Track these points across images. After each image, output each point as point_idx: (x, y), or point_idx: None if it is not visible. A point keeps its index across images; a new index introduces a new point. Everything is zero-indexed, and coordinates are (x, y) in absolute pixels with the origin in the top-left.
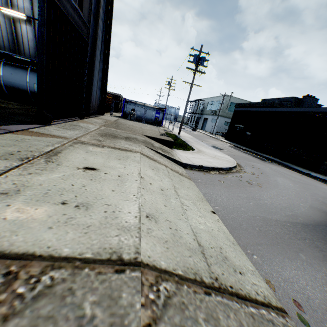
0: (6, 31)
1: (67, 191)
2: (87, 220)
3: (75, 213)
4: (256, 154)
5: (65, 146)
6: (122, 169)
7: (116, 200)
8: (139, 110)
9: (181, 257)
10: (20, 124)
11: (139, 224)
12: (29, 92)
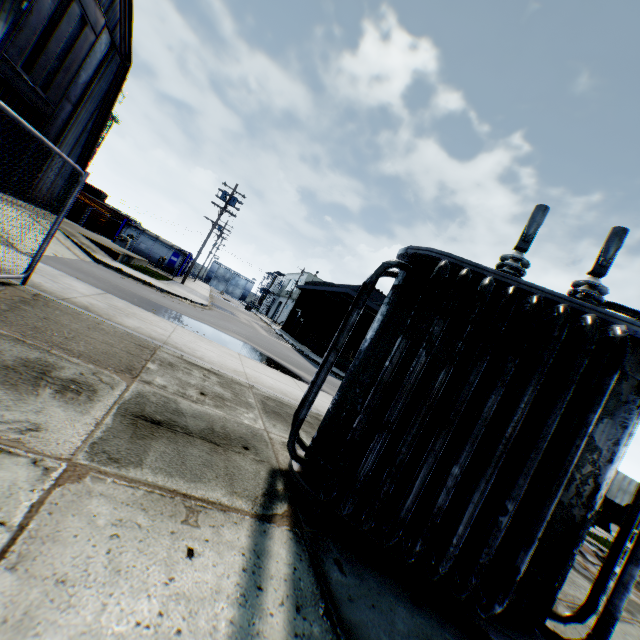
0: None
1: None
2: None
3: None
4: (286, 339)
5: None
6: None
7: None
8: (146, 243)
9: None
10: None
11: None
12: None
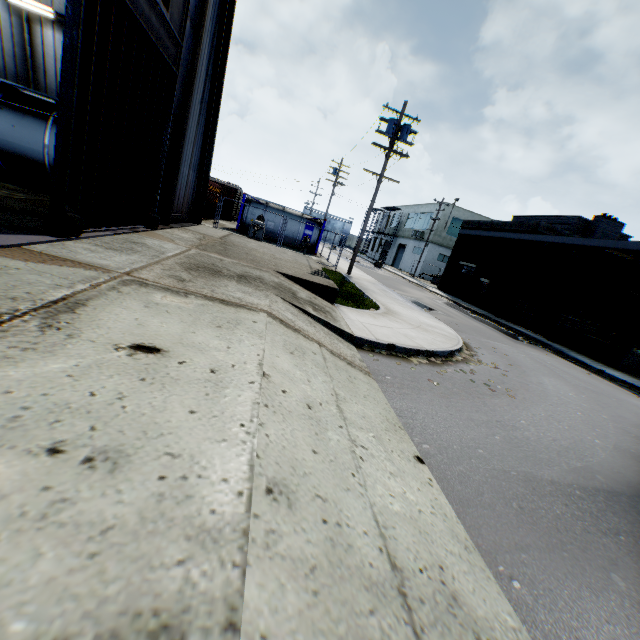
0: (11, 39)
1: (74, 413)
2: (105, 509)
3: (79, 485)
4: (499, 324)
5: (100, 289)
6: (223, 352)
7: (195, 441)
8: (273, 220)
9: (350, 620)
10: (9, 232)
11: (247, 517)
12: (48, 166)
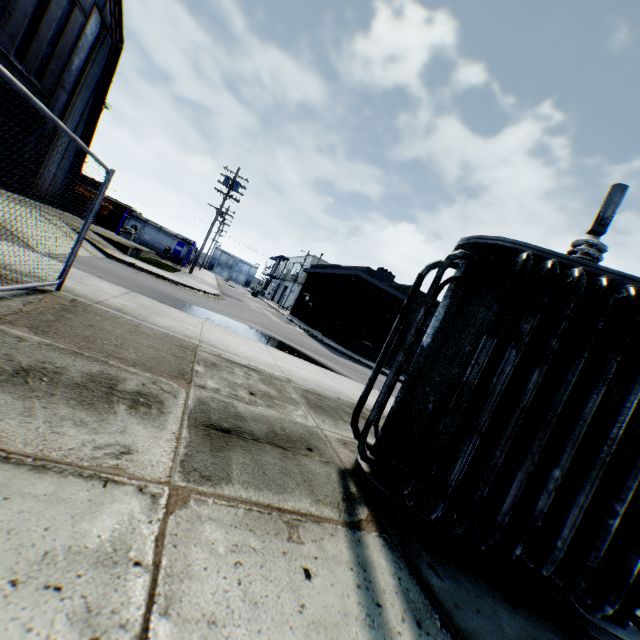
0: None
1: None
2: None
3: None
4: (297, 324)
5: None
6: None
7: None
8: (150, 234)
9: None
10: None
11: None
12: None
